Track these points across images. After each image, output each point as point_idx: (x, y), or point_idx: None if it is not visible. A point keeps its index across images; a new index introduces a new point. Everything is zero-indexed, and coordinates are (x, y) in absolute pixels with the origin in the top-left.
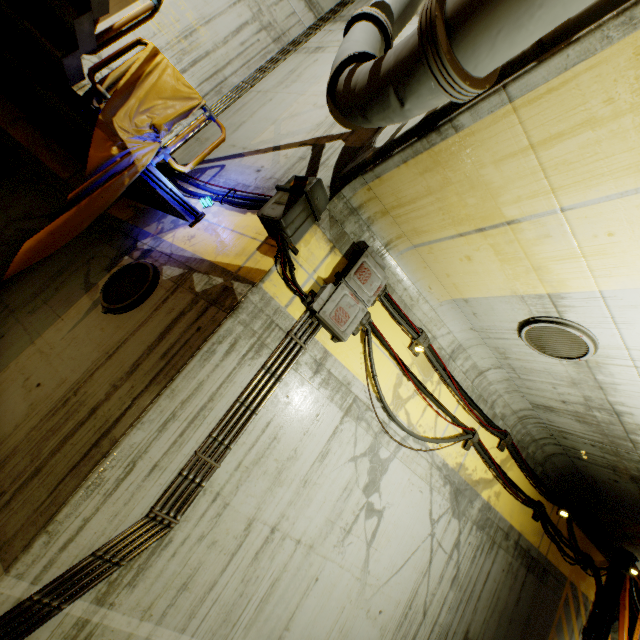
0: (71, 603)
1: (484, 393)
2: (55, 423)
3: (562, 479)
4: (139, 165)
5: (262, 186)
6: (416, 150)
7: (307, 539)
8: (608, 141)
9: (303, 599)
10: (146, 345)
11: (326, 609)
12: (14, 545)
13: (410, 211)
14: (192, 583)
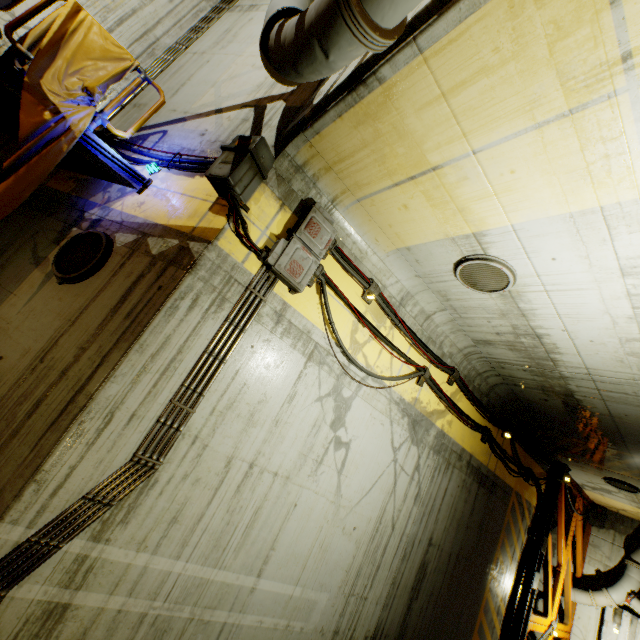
0: (69, 542)
1: (433, 335)
2: (26, 389)
3: (505, 406)
4: (76, 130)
5: (208, 149)
6: (348, 104)
7: (283, 471)
8: (500, 87)
9: (285, 523)
10: (109, 308)
11: (306, 530)
12: (4, 497)
13: (350, 165)
14: (181, 516)
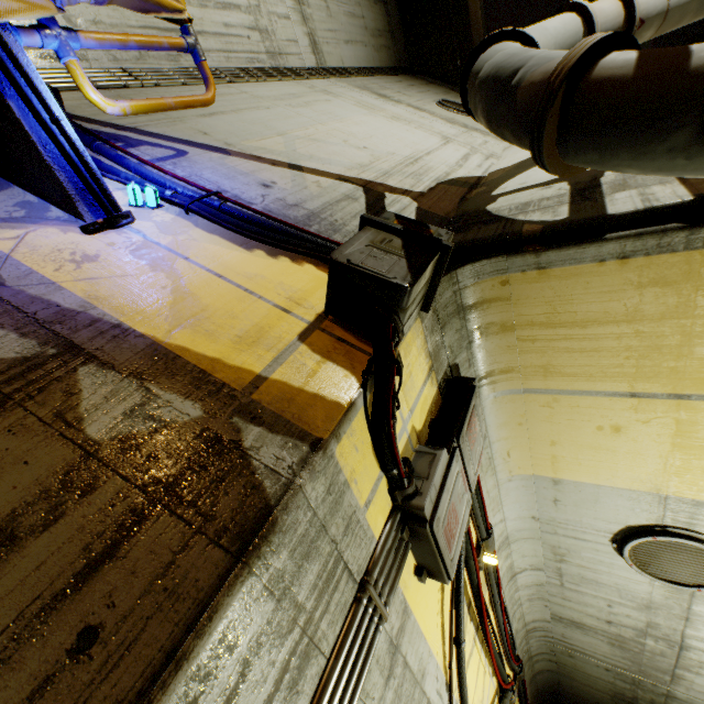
0: None
1: (509, 604)
2: None
3: (536, 700)
4: None
5: (281, 212)
6: (667, 243)
7: None
8: None
9: None
10: None
11: None
12: None
13: (562, 337)
14: None
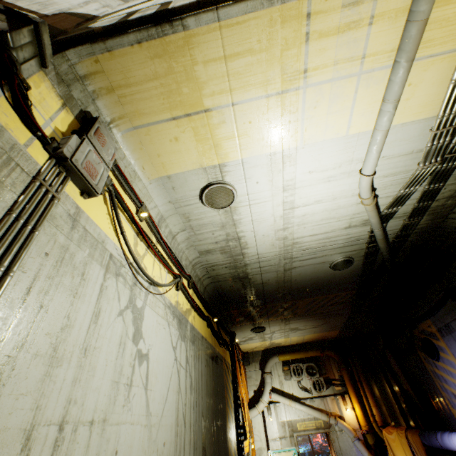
0: None
1: (177, 251)
2: None
3: (211, 300)
4: None
5: None
6: (151, 35)
7: (99, 414)
8: (256, 65)
9: None
10: None
11: None
12: None
13: (136, 92)
14: None
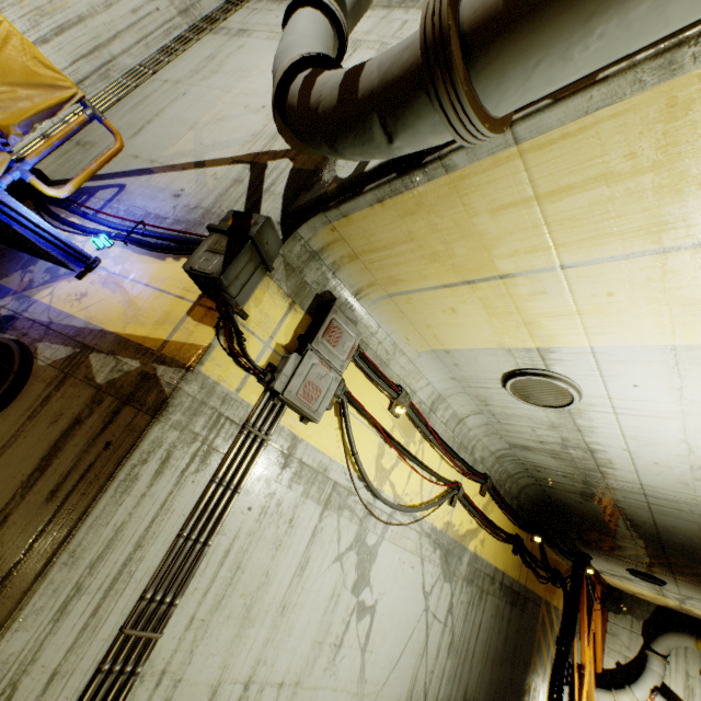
0: None
1: (464, 440)
2: None
3: (534, 506)
4: None
5: (185, 218)
6: (395, 189)
7: (292, 676)
8: (622, 199)
9: None
10: (18, 480)
11: None
12: None
13: (385, 257)
14: None
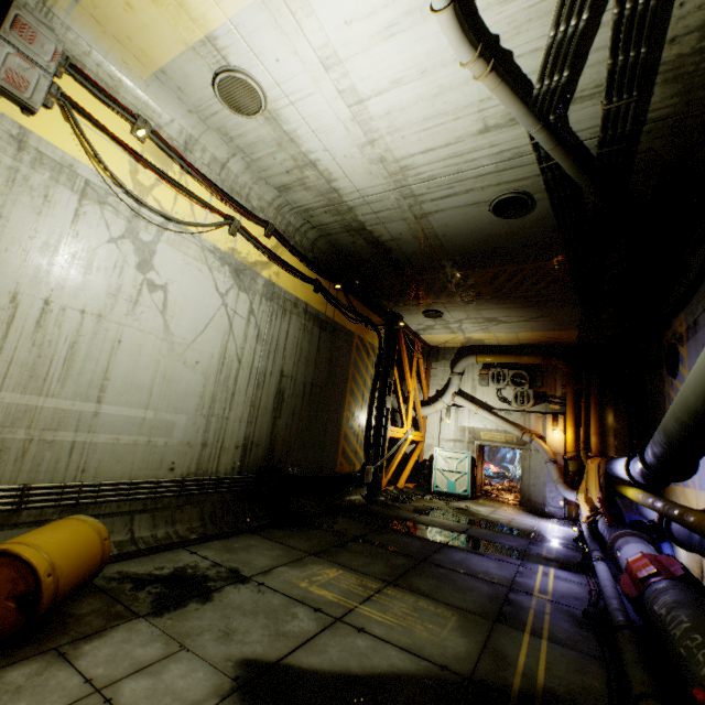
0: None
1: (236, 187)
2: None
3: (332, 262)
4: None
5: None
6: None
7: (93, 310)
8: None
9: (113, 357)
10: None
11: (142, 363)
12: None
13: None
14: None
